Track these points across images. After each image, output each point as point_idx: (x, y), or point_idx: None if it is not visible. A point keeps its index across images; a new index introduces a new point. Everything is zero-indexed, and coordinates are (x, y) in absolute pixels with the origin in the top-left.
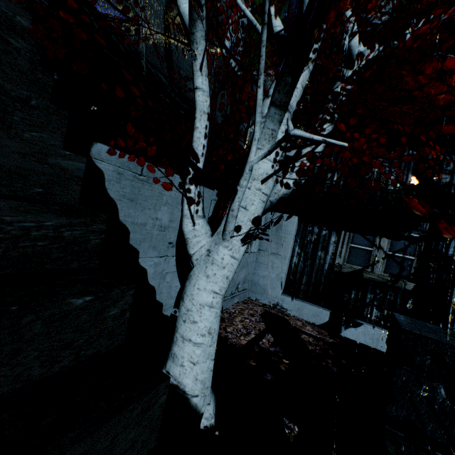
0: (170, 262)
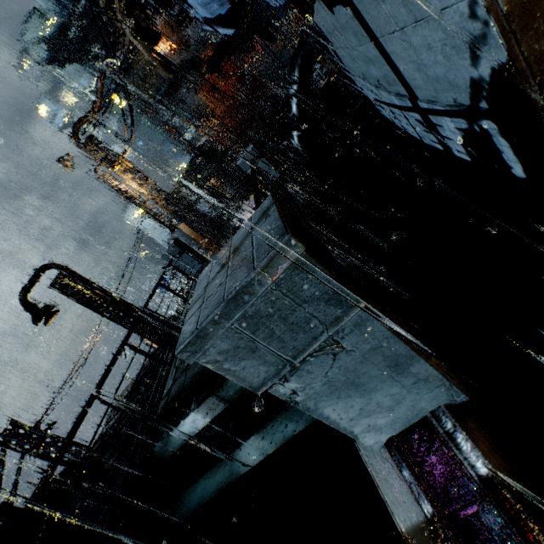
0: None
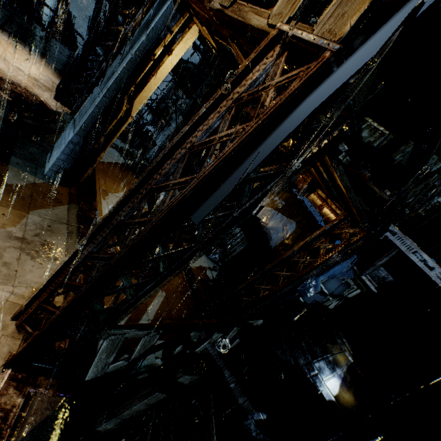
0: (84, 24)
